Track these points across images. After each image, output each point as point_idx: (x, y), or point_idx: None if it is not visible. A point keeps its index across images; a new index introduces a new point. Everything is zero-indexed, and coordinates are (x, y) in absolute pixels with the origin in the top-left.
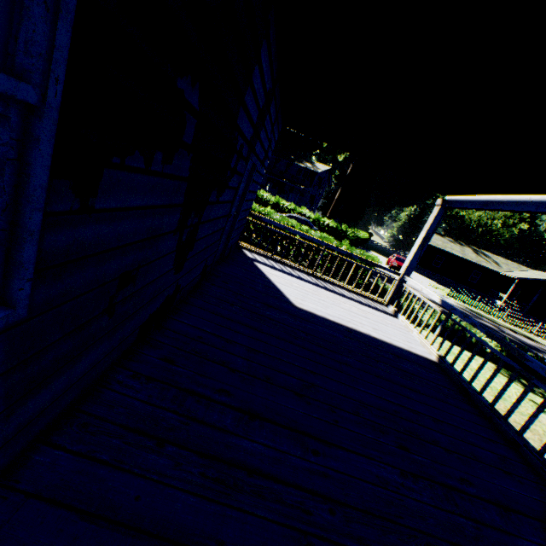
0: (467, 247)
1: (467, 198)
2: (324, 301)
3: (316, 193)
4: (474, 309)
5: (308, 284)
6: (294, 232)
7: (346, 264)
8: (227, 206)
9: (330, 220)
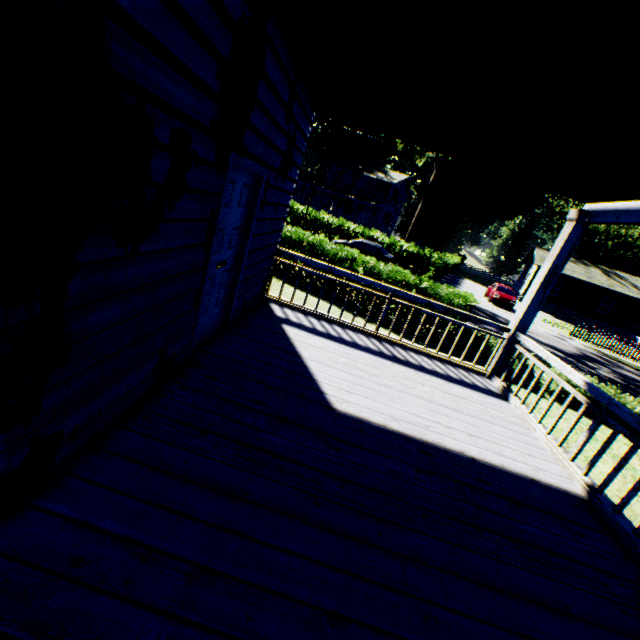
0: (595, 268)
1: (628, 205)
2: (388, 387)
3: (392, 210)
4: (609, 352)
5: (365, 355)
6: (344, 274)
7: (429, 308)
8: (188, 253)
9: (409, 244)
